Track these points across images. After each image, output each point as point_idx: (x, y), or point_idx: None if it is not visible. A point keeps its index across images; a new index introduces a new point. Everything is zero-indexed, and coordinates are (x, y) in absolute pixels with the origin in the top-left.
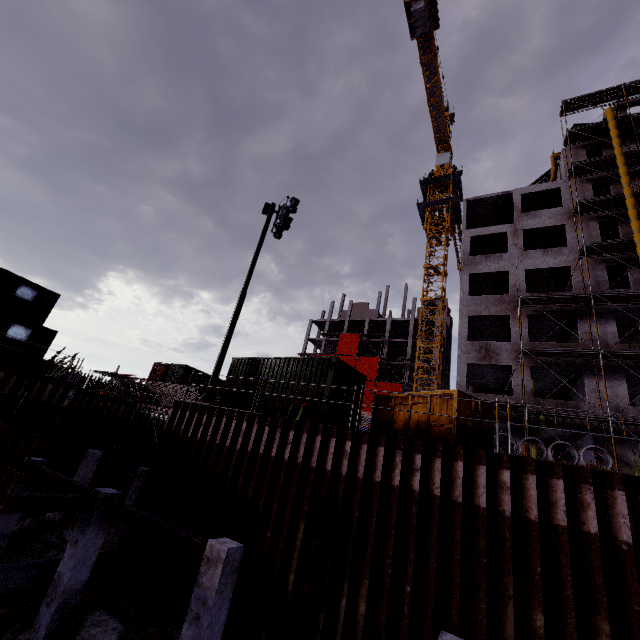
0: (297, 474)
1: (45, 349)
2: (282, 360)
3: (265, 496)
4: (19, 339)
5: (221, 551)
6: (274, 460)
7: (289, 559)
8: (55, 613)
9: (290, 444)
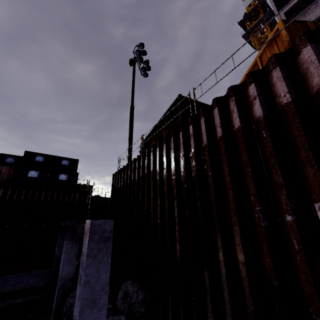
0: (165, 172)
1: (76, 181)
2: (157, 125)
3: (152, 197)
4: (64, 180)
5: (88, 224)
6: (152, 172)
7: (175, 234)
8: (59, 292)
9: (158, 156)
